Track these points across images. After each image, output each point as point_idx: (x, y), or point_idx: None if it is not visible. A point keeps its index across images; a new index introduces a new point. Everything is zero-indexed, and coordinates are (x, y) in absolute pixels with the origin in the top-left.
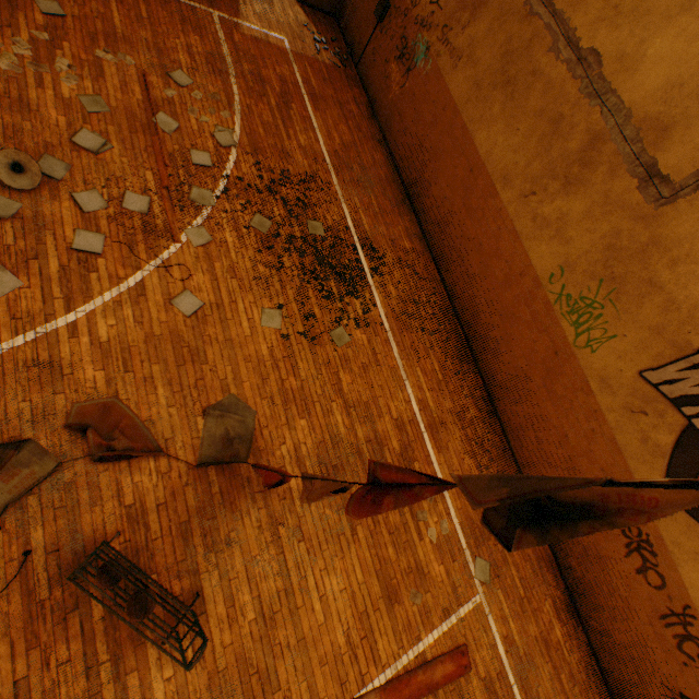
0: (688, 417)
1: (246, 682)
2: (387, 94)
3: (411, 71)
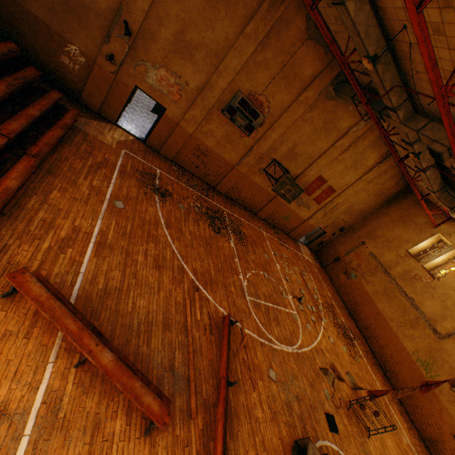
0: None
1: None
2: (338, 280)
3: (349, 278)
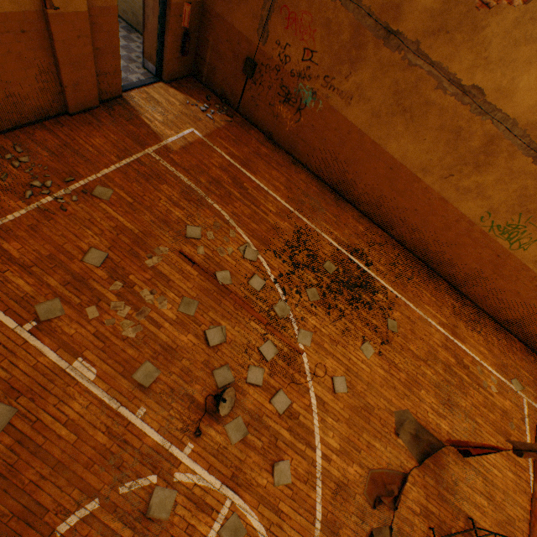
0: None
1: (506, 530)
2: (282, 128)
3: (302, 110)
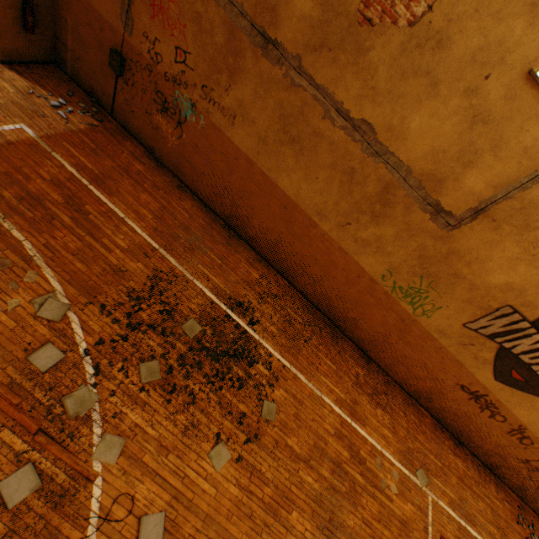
0: (499, 343)
1: None
2: (164, 143)
3: (183, 124)
